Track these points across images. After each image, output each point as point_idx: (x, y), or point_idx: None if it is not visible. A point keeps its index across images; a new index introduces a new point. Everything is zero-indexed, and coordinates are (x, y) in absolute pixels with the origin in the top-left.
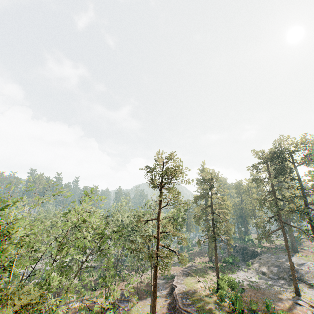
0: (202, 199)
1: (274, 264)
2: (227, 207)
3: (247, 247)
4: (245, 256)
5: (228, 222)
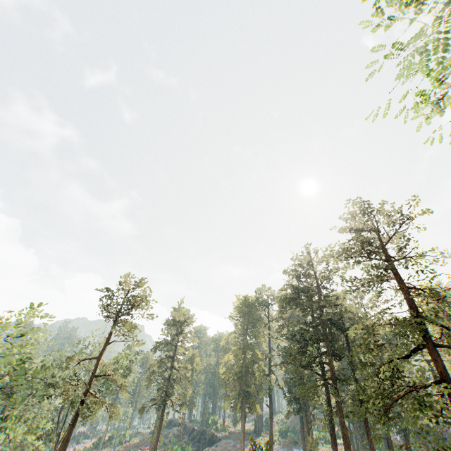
0: (165, 346)
1: (231, 450)
2: (195, 365)
3: (207, 430)
4: (201, 444)
5: (187, 379)
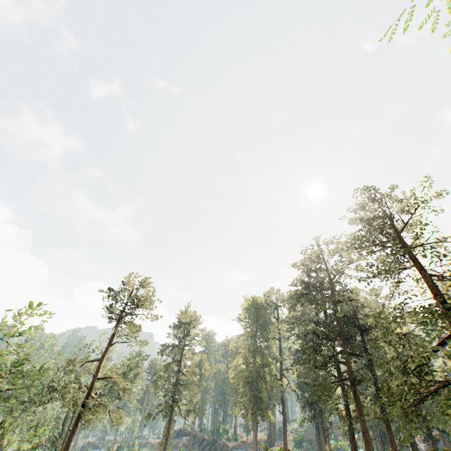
0: (171, 350)
1: None
2: (203, 371)
3: (218, 439)
4: None
5: (194, 384)
